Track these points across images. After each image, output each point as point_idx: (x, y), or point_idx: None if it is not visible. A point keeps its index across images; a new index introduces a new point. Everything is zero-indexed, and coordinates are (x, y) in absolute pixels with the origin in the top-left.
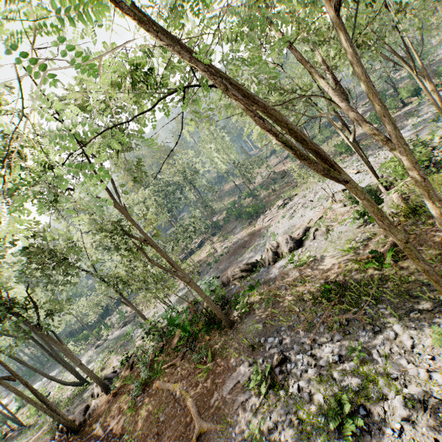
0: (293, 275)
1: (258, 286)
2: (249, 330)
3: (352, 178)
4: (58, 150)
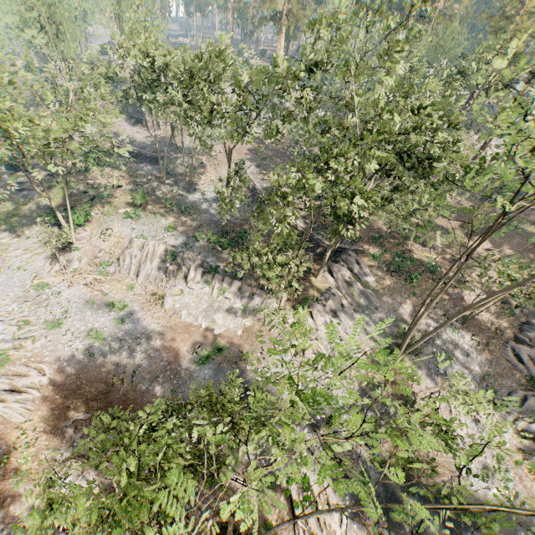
0: (182, 228)
1: (196, 239)
2: (218, 228)
3: (3, 278)
4: (236, 110)
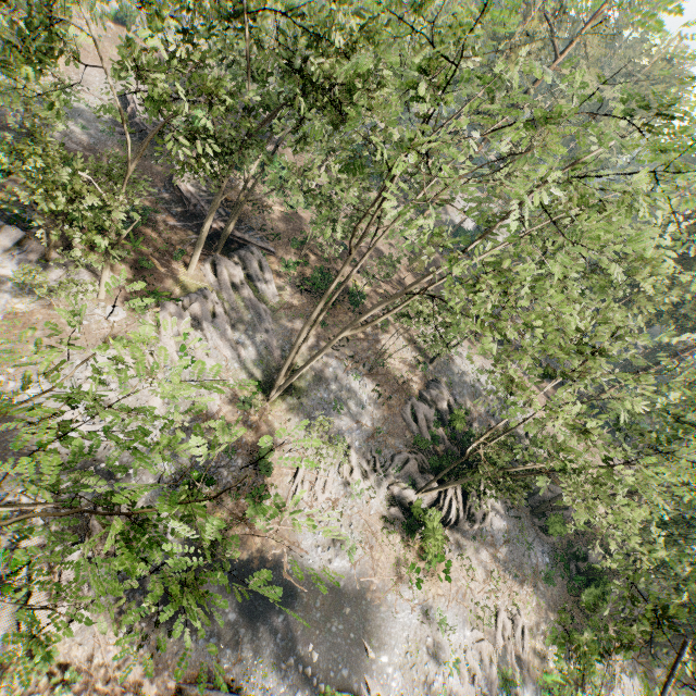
0: None
1: None
2: None
3: None
4: None
